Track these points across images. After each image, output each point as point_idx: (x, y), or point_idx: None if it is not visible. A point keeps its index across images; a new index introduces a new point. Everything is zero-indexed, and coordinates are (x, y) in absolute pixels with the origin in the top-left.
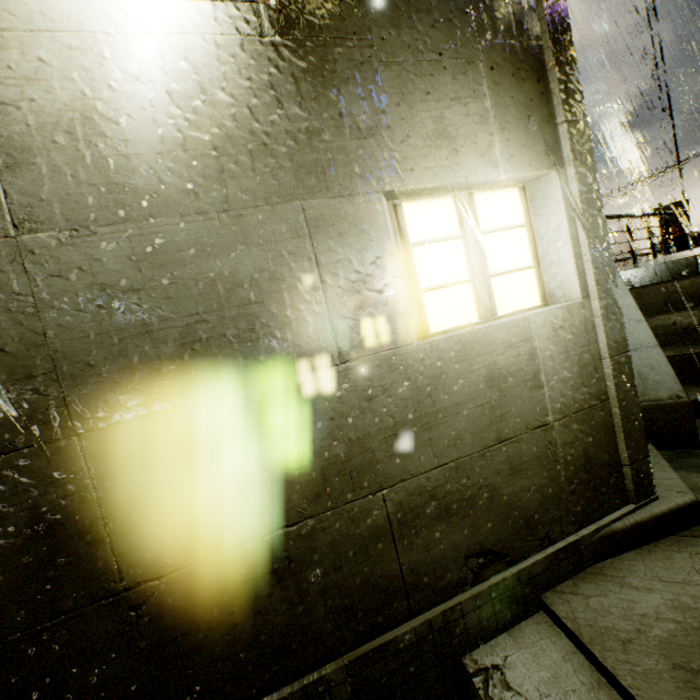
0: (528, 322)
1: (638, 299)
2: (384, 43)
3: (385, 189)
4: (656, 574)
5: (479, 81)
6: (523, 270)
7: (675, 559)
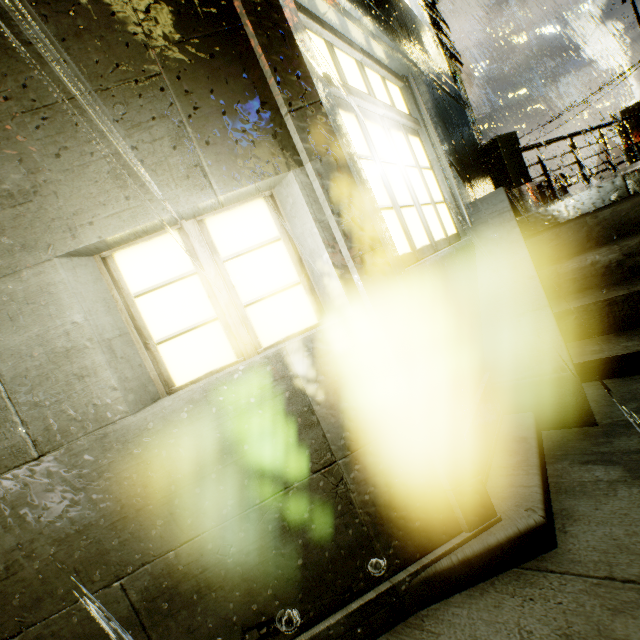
0: (283, 355)
1: (556, 239)
2: (25, 89)
3: (59, 254)
4: (474, 632)
5: (163, 96)
6: (288, 289)
7: (504, 607)
